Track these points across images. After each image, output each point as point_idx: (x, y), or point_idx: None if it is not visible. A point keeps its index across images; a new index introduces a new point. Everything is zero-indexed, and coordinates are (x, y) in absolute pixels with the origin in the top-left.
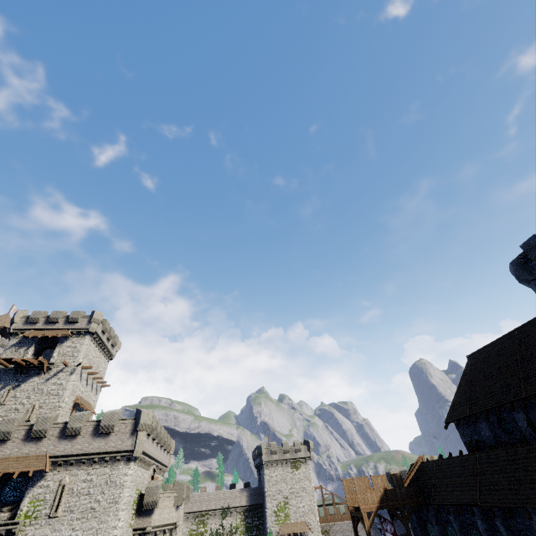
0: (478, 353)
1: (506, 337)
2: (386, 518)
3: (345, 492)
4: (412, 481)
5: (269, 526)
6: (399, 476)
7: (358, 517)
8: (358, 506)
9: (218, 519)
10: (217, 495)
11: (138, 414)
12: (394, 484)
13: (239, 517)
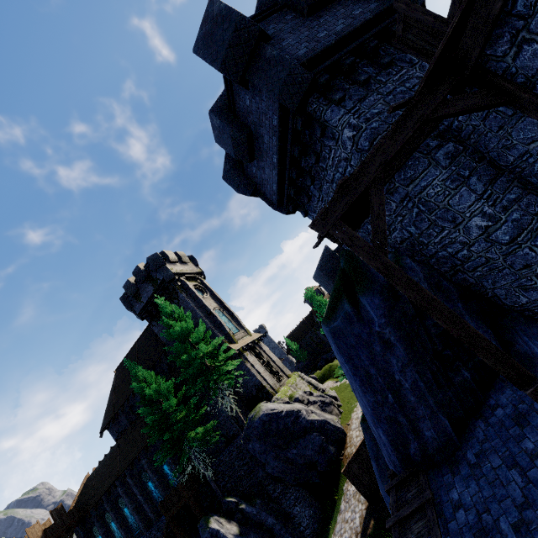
0: (121, 366)
1: (133, 348)
2: None
3: None
4: (79, 503)
5: None
6: (61, 506)
7: None
8: None
9: None
10: None
11: None
12: (55, 518)
13: None
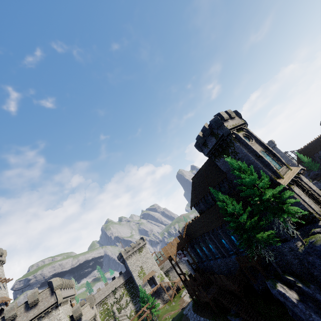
0: (194, 177)
1: (201, 169)
2: (180, 253)
3: (164, 253)
4: (186, 233)
5: (138, 283)
6: (181, 235)
7: (171, 259)
8: (170, 255)
9: (112, 297)
10: (107, 287)
11: (50, 284)
12: (180, 239)
13: (123, 289)
